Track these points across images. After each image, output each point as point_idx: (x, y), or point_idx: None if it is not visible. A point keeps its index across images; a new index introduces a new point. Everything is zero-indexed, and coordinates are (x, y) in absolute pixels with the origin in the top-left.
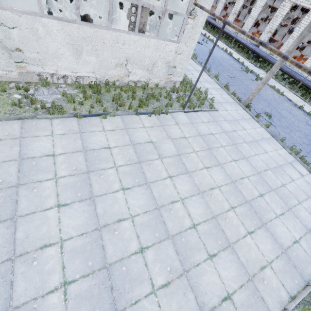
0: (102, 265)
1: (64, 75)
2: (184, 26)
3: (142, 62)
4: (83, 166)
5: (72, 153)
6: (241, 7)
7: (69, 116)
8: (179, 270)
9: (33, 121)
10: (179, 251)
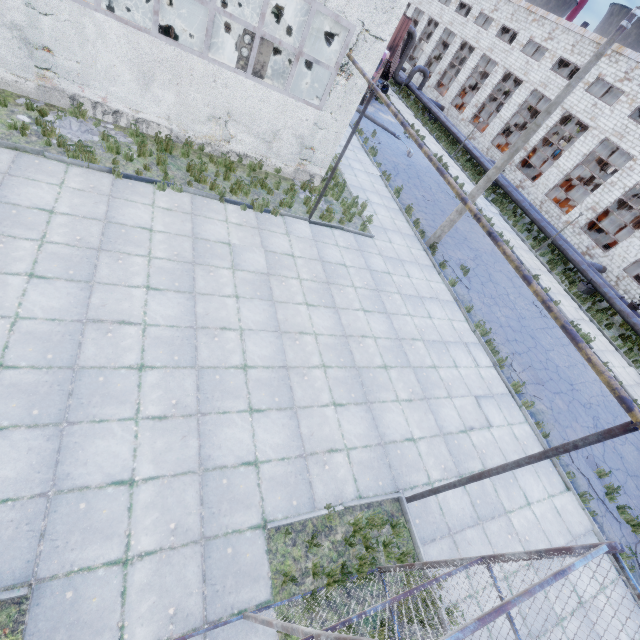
0: (69, 364)
1: (117, 110)
2: (331, 86)
3: (255, 126)
4: (95, 241)
5: (84, 219)
6: (487, 98)
7: (101, 170)
8: (191, 409)
9: (37, 159)
10: (202, 388)
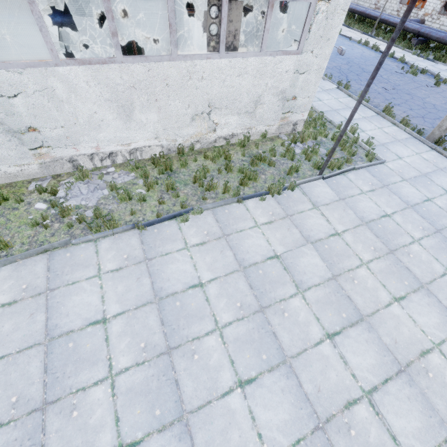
0: None
1: (111, 151)
2: (310, 20)
3: (236, 103)
4: (159, 338)
5: (136, 310)
6: None
7: (124, 230)
8: None
9: (67, 250)
10: None
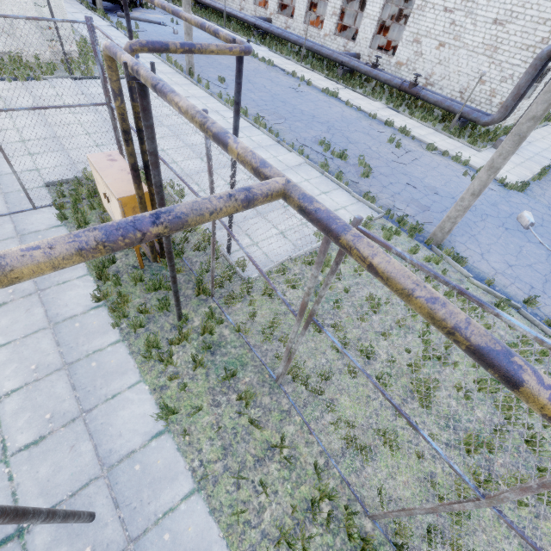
0: None
1: None
2: None
3: None
4: None
5: None
6: None
7: None
8: None
9: None
10: None
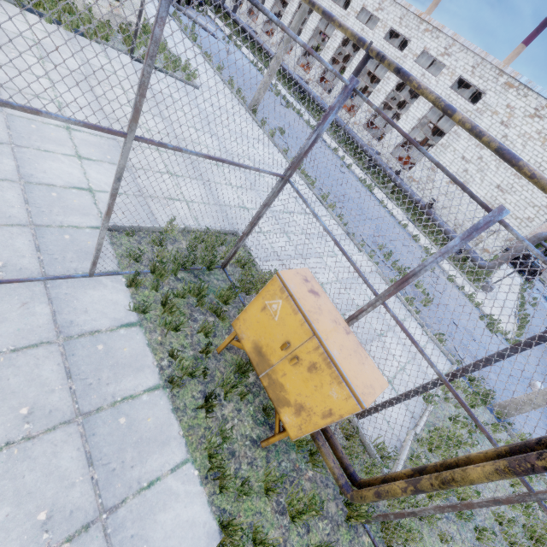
0: None
1: None
2: None
3: None
4: None
5: None
6: (289, 24)
7: None
8: (1, 139)
9: None
10: (15, 129)
